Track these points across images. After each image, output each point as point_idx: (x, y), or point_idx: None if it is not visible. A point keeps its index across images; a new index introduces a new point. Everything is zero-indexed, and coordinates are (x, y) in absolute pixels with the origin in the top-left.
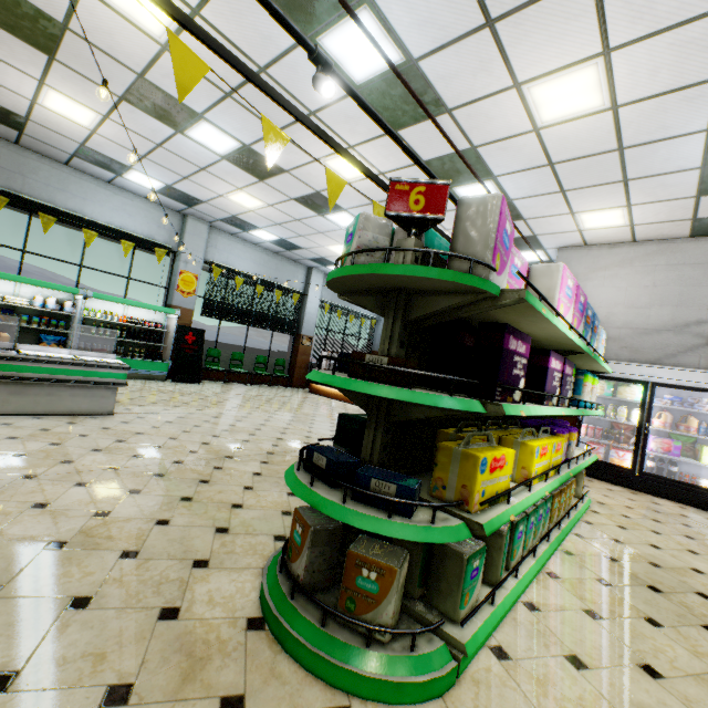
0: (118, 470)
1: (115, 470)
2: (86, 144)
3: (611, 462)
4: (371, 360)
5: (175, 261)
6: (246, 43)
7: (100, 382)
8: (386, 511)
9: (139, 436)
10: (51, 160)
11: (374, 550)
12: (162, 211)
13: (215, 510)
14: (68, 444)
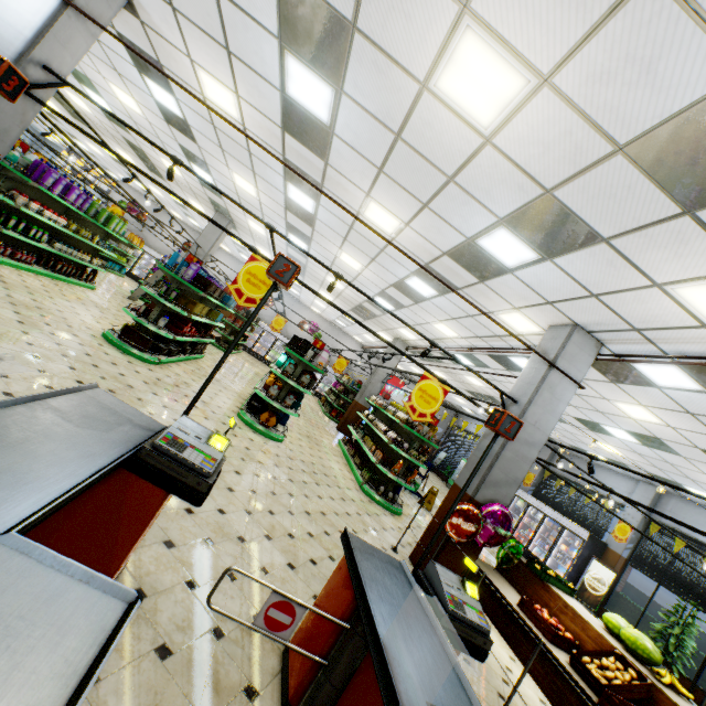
0: None
1: None
2: None
3: None
4: None
5: None
6: None
7: None
8: None
9: None
10: None
11: None
12: None
13: None
14: None
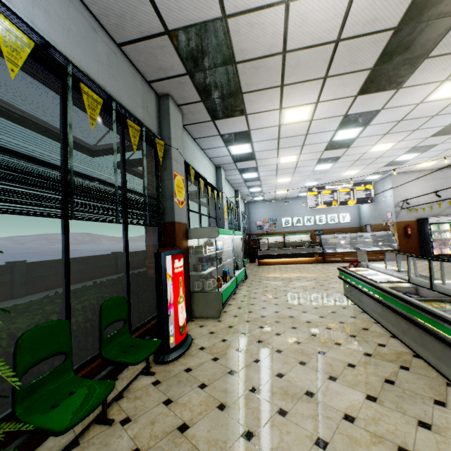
0: None
1: None
2: (253, 130)
3: (446, 253)
4: None
5: (216, 199)
6: (449, 108)
7: None
8: None
9: None
10: (189, 136)
11: None
12: (211, 166)
13: None
14: None
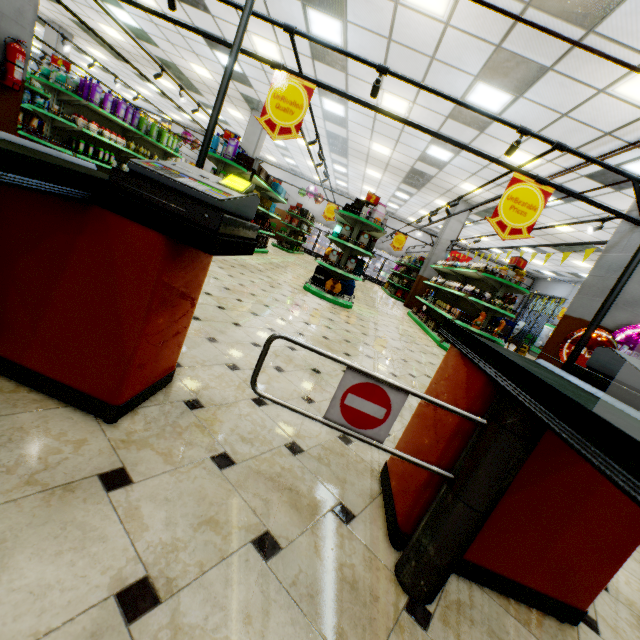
0: None
1: None
2: None
3: None
4: None
5: None
6: None
7: None
8: None
9: None
10: None
11: None
12: None
13: None
14: None
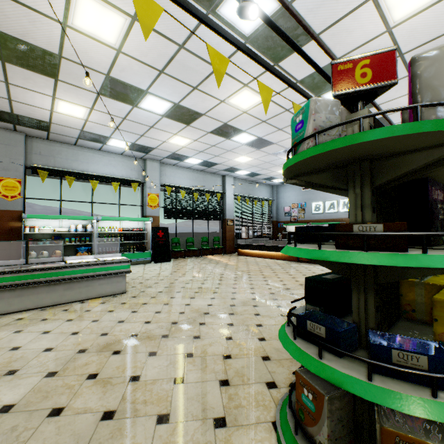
0: (138, 336)
1: (135, 336)
2: (84, 129)
3: None
4: (360, 229)
5: (143, 189)
6: (168, 30)
7: (114, 273)
8: (420, 385)
9: (145, 306)
10: (67, 145)
11: (408, 423)
12: (131, 160)
13: (212, 363)
14: (102, 319)
